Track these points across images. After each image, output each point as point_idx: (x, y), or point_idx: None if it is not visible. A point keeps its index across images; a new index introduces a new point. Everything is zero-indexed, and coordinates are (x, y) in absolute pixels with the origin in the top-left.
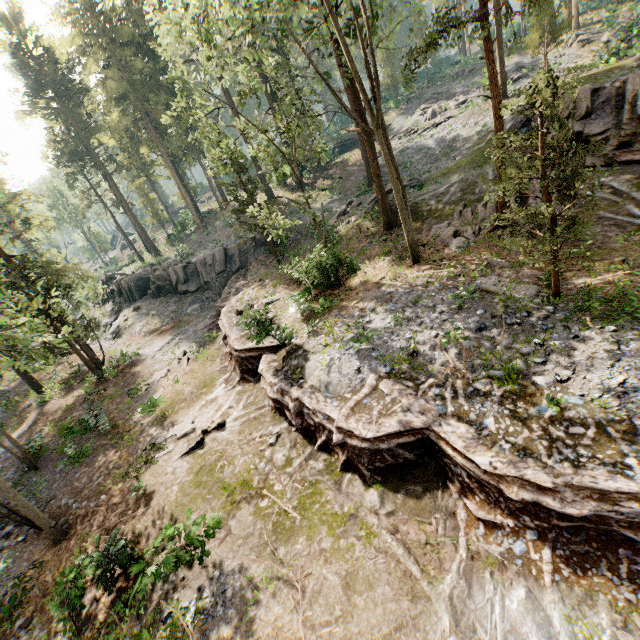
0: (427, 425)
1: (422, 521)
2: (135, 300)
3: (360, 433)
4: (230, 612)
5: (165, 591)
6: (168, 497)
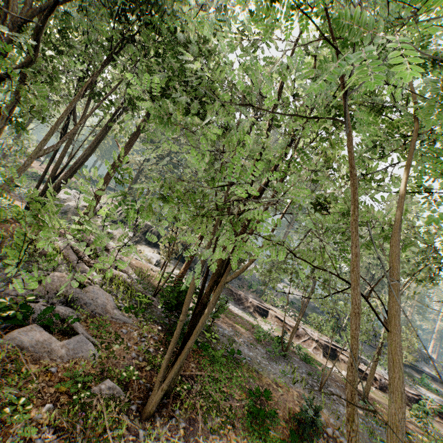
0: (419, 395)
1: (433, 422)
2: (154, 245)
3: (411, 391)
4: (441, 435)
5: (424, 428)
6: (376, 397)
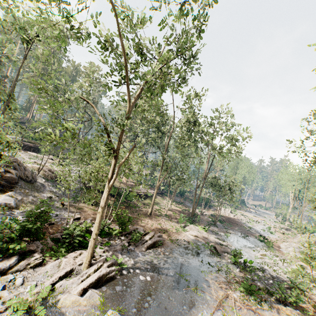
0: None
1: None
2: None
3: None
4: None
5: None
6: None
